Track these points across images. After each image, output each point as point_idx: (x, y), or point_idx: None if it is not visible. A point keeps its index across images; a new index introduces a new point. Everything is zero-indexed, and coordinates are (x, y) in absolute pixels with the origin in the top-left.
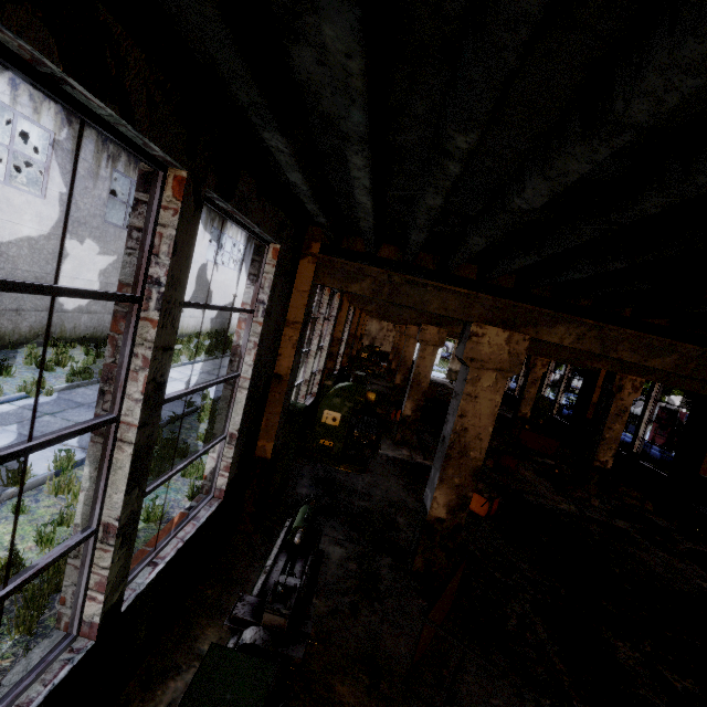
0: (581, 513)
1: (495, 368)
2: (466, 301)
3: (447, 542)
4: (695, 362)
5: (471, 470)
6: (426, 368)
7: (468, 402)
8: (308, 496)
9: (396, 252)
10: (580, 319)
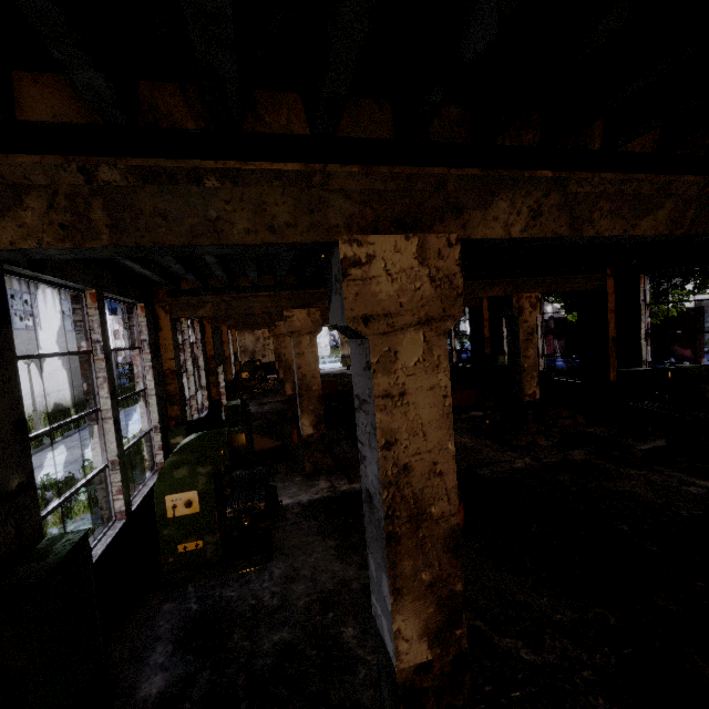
0: (539, 462)
1: (417, 321)
2: (308, 193)
3: (451, 700)
4: (694, 207)
5: (443, 541)
6: (311, 365)
7: (392, 411)
8: (164, 695)
9: (68, 95)
10: (531, 174)
